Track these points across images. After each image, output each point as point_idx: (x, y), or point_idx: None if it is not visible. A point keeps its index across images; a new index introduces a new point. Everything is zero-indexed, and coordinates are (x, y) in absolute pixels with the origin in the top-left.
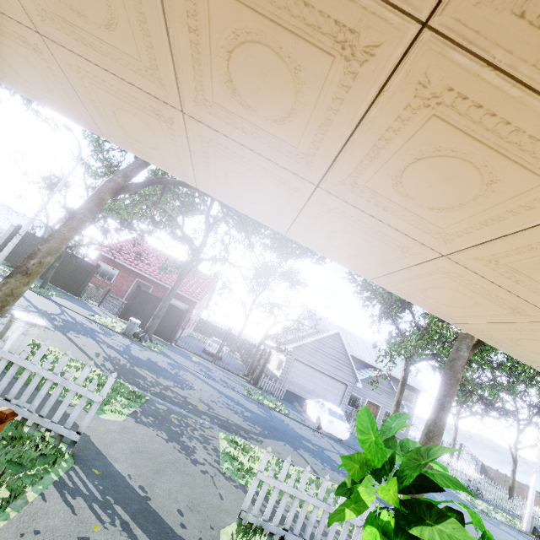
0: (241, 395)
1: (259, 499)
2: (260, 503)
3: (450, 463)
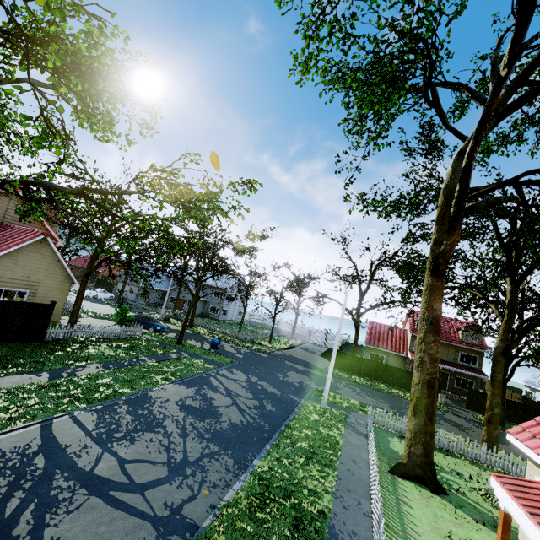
0: None
1: None
2: None
3: (278, 335)
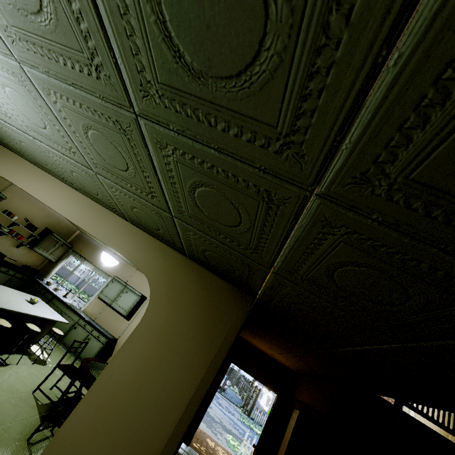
0: (238, 420)
1: (244, 451)
2: (244, 453)
3: None
